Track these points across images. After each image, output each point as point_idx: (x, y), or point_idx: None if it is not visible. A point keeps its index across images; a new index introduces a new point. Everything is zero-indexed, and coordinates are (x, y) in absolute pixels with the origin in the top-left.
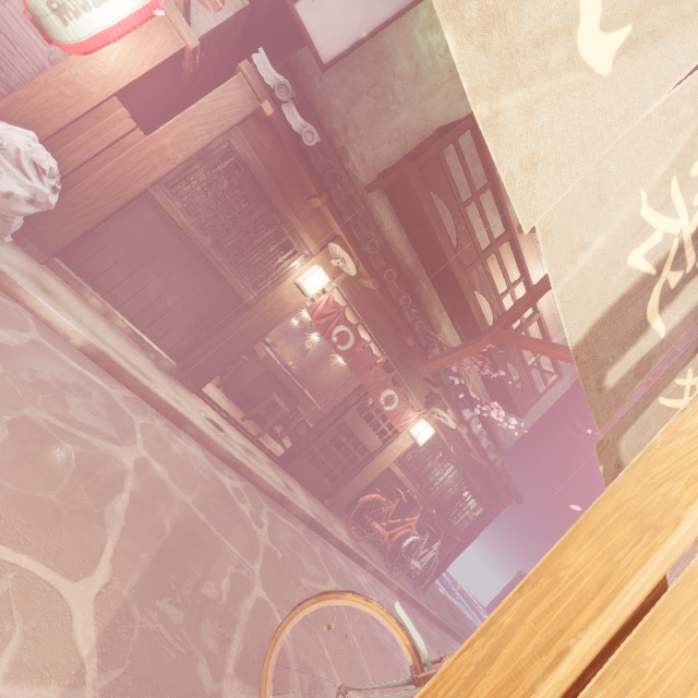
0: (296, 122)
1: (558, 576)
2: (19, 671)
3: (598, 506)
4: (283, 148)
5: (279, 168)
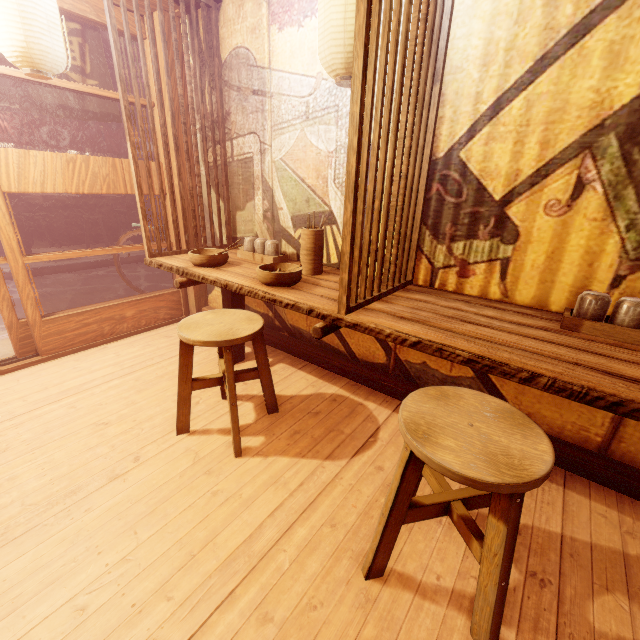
0: None
1: None
2: None
3: None
4: None
5: None
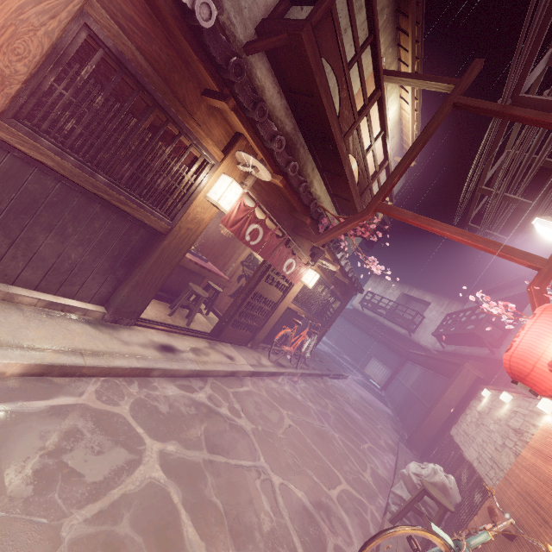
0: None
1: None
2: None
3: None
4: (161, 23)
5: (161, 55)
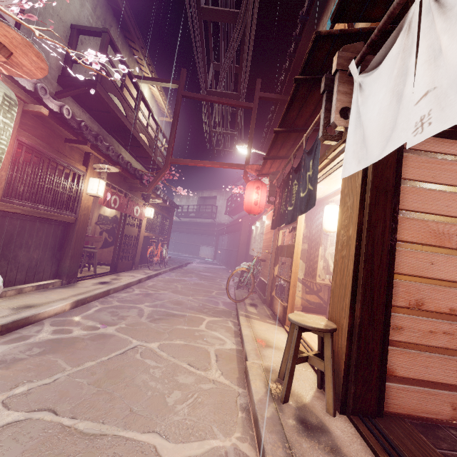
0: (54, 106)
1: (296, 250)
2: (227, 324)
3: (295, 244)
4: (38, 119)
5: (43, 133)
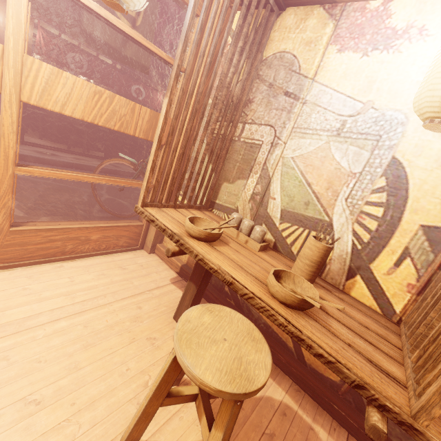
0: None
1: None
2: None
3: None
4: None
5: None
